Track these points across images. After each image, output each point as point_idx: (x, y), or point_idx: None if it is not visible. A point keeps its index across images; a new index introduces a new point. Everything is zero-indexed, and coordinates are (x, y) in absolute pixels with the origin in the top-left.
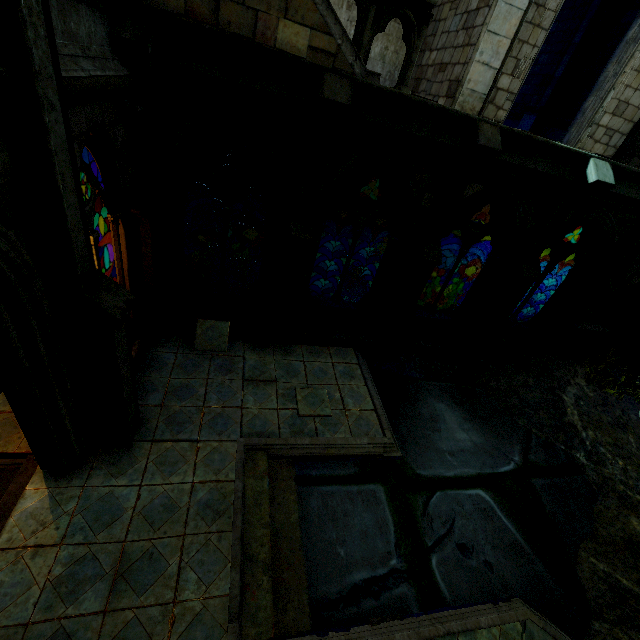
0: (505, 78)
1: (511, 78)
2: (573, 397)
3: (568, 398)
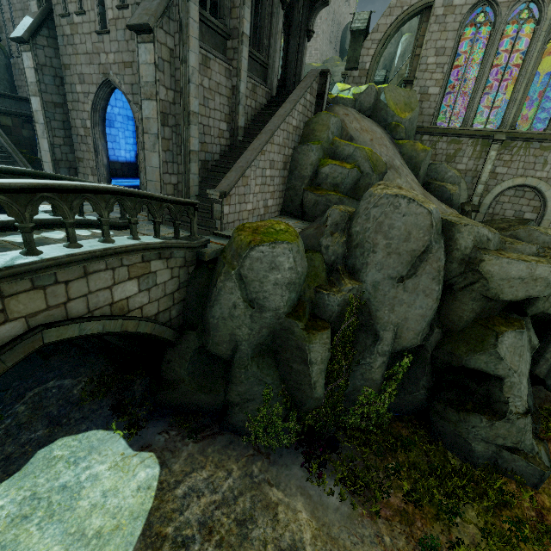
0: (91, 177)
1: (93, 176)
2: (57, 384)
3: (52, 383)
